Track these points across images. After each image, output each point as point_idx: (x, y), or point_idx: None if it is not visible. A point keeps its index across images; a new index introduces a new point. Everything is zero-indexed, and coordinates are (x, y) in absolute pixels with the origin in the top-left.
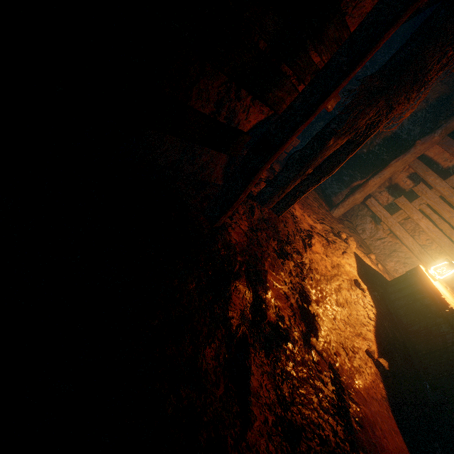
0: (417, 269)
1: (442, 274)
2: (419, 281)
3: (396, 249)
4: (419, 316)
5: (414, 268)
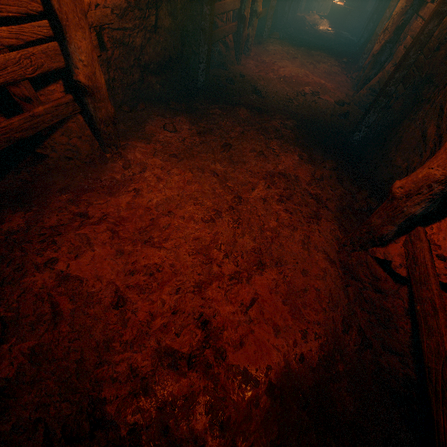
0: (332, 3)
1: (344, 1)
2: (334, 6)
3: (328, 5)
4: (337, 14)
5: (332, 4)
